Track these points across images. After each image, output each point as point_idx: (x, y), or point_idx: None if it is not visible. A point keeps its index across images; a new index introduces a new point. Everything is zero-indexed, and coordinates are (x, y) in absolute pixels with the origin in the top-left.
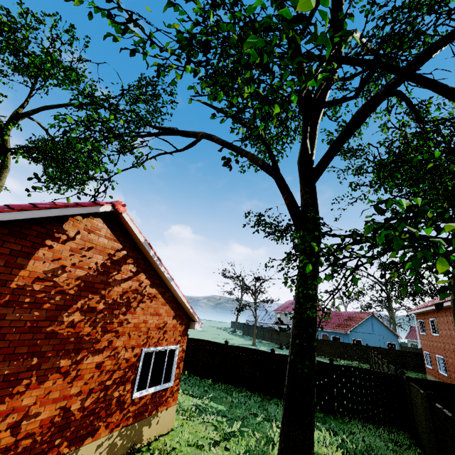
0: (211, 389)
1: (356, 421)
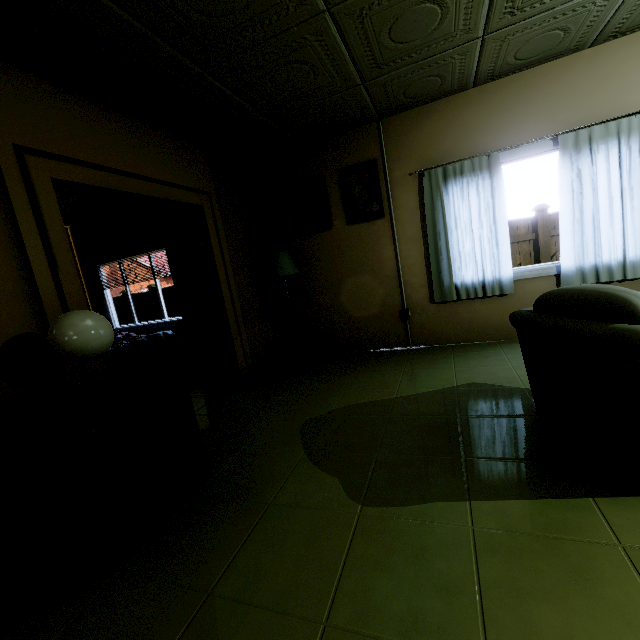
0: None
1: None
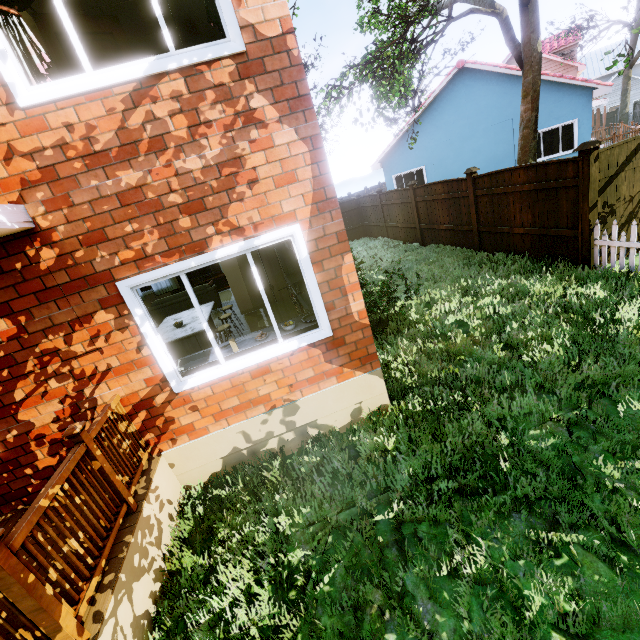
0: None
1: None
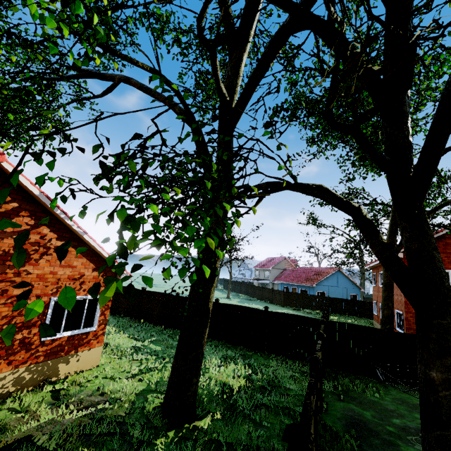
0: (159, 334)
1: (280, 357)
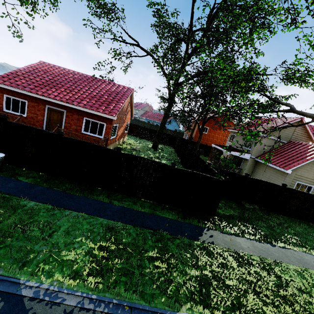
0: None
1: (162, 144)
